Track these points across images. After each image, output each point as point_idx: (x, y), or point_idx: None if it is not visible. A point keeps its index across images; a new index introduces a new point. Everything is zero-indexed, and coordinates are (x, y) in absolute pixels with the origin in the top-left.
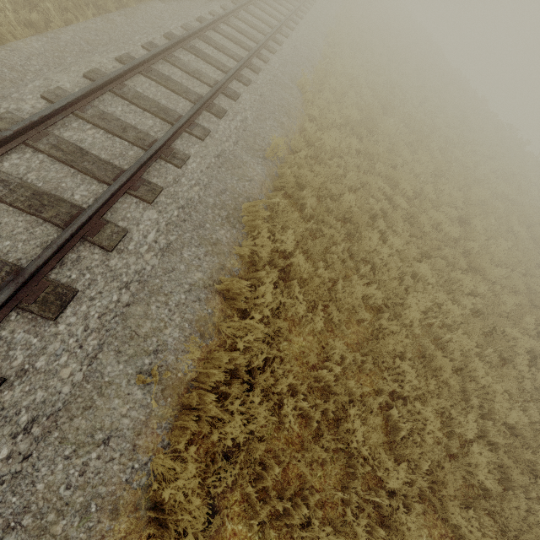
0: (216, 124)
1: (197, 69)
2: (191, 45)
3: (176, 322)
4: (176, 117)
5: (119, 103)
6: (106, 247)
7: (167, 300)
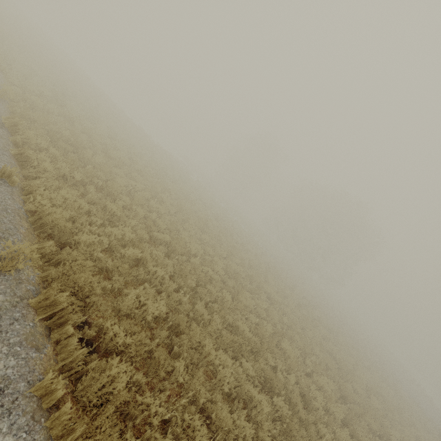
0: None
1: None
2: None
3: None
4: None
5: None
6: None
7: None
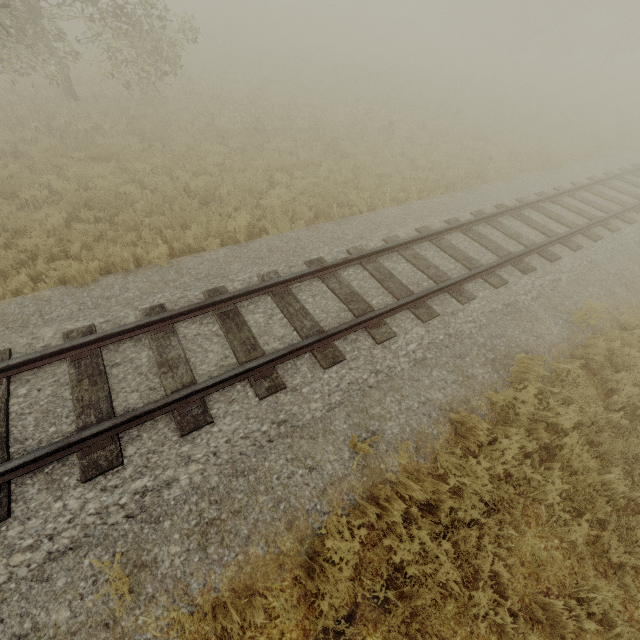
0: (517, 278)
1: (516, 232)
2: (520, 213)
3: (400, 421)
4: (477, 266)
5: (432, 249)
6: (376, 339)
7: (401, 400)
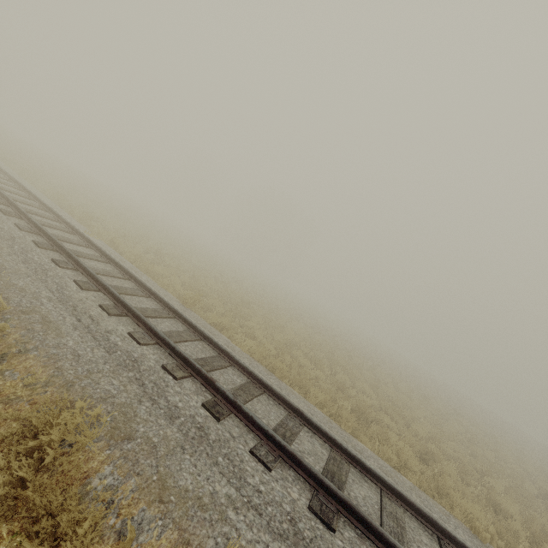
0: None
1: None
2: None
3: None
4: None
5: None
6: None
7: None
